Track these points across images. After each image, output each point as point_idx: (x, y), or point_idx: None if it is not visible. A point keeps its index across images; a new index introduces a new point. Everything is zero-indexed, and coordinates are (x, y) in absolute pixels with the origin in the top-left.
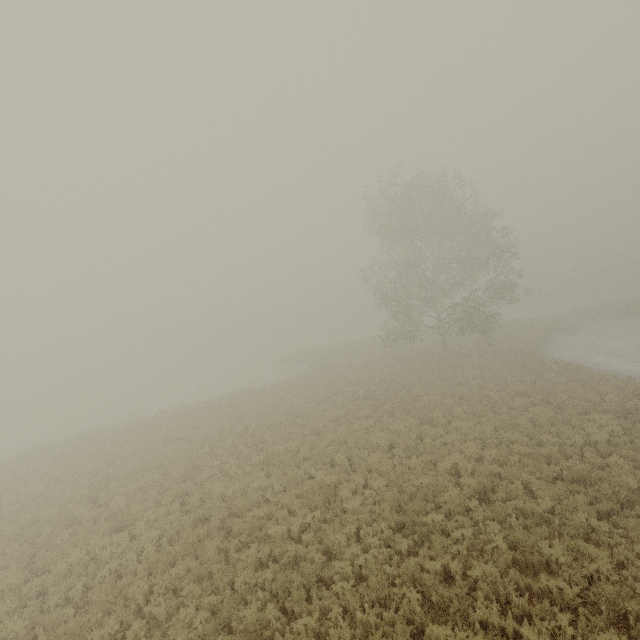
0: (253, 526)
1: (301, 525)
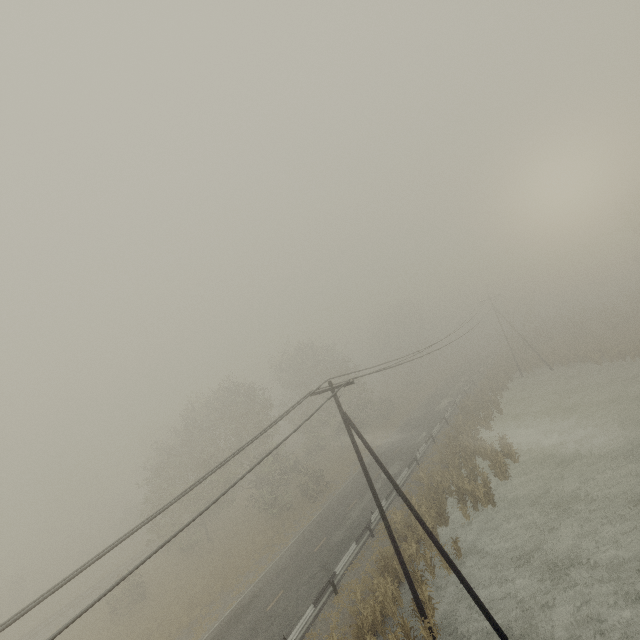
0: None
1: None
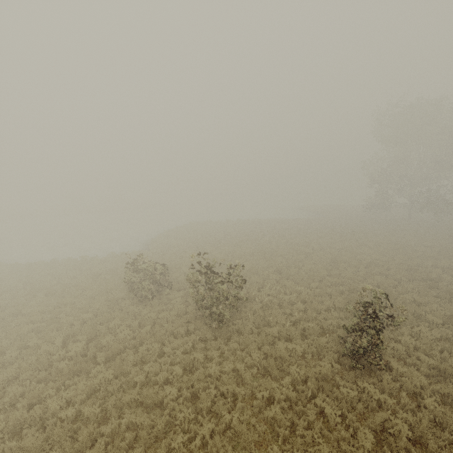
0: (280, 255)
1: (296, 259)
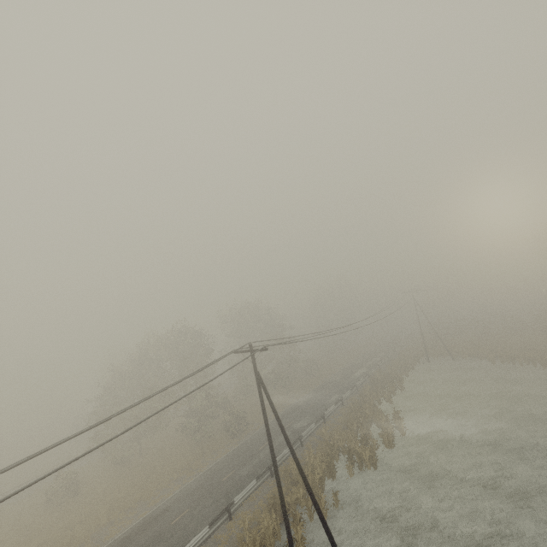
0: None
1: None
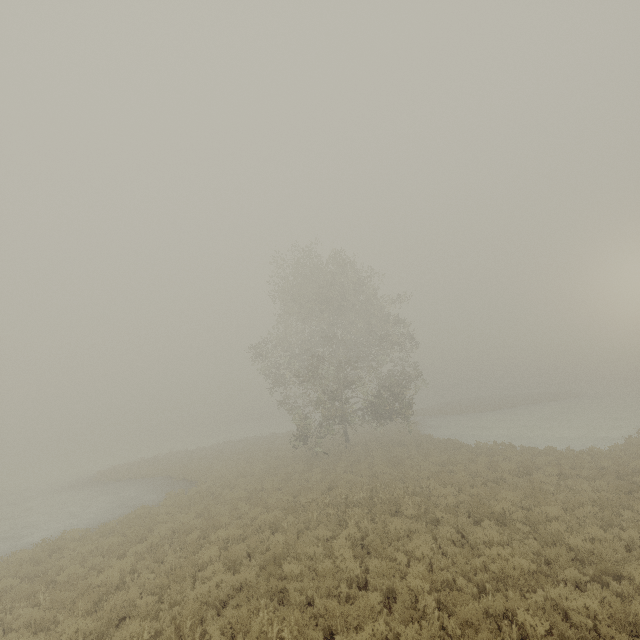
0: None
1: None
